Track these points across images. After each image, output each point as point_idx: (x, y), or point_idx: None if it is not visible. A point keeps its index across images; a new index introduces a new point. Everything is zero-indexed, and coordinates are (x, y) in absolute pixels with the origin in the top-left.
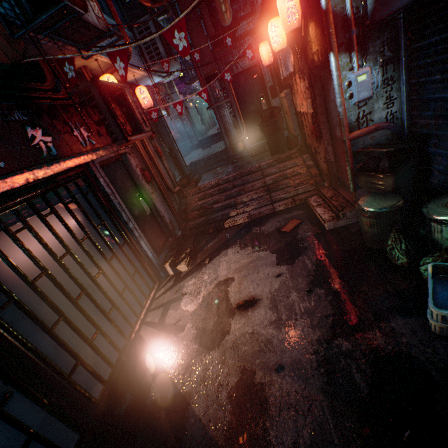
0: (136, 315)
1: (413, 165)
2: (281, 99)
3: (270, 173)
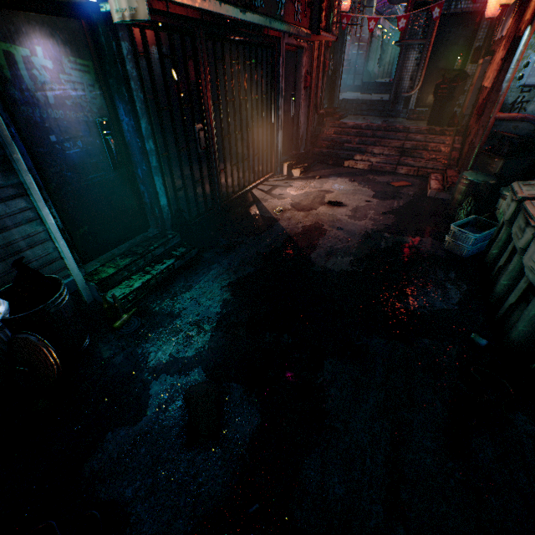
0: (254, 179)
1: (528, 163)
2: (478, 66)
3: (414, 139)
